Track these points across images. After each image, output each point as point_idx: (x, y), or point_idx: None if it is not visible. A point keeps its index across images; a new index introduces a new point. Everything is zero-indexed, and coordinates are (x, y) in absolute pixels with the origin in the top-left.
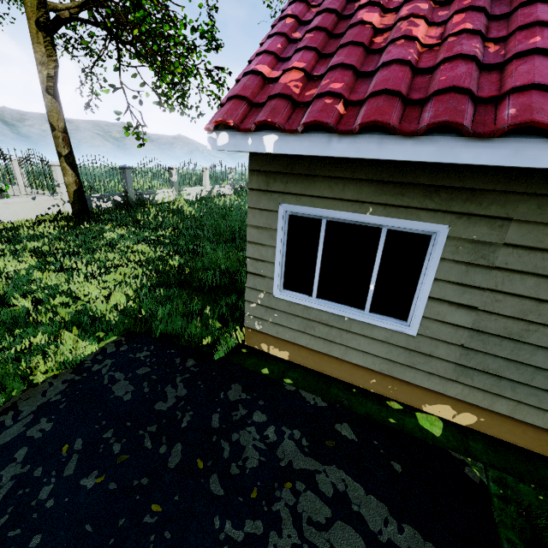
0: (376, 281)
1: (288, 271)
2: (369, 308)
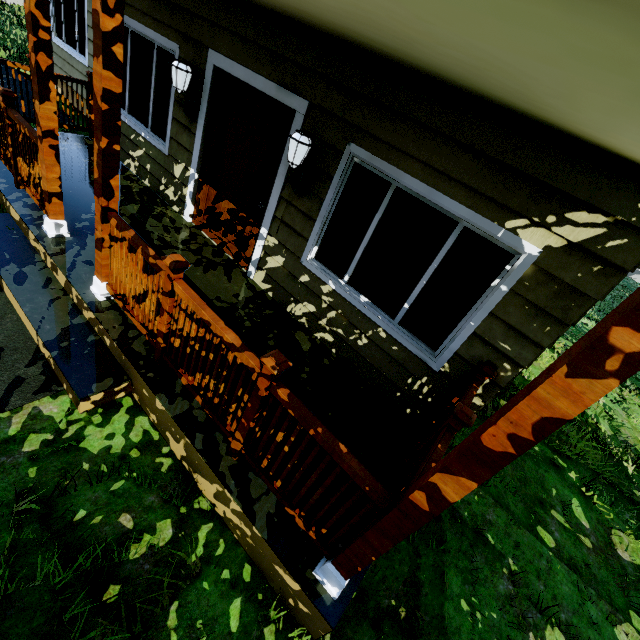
0: (79, 30)
1: (57, 22)
2: (79, 51)
